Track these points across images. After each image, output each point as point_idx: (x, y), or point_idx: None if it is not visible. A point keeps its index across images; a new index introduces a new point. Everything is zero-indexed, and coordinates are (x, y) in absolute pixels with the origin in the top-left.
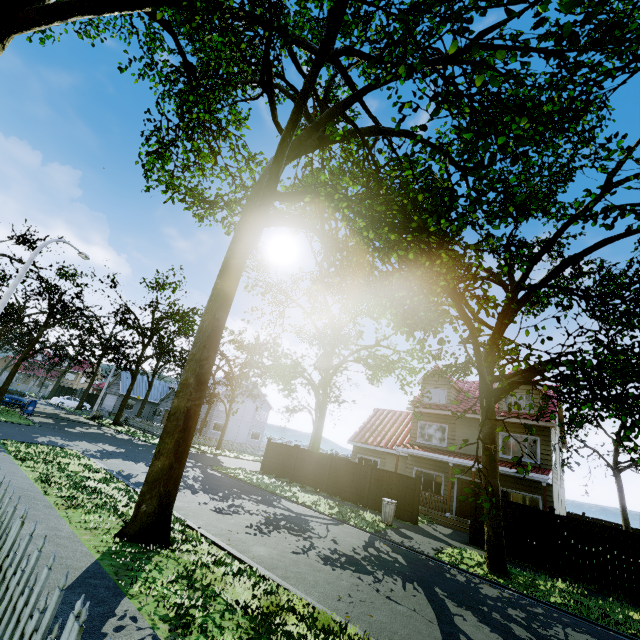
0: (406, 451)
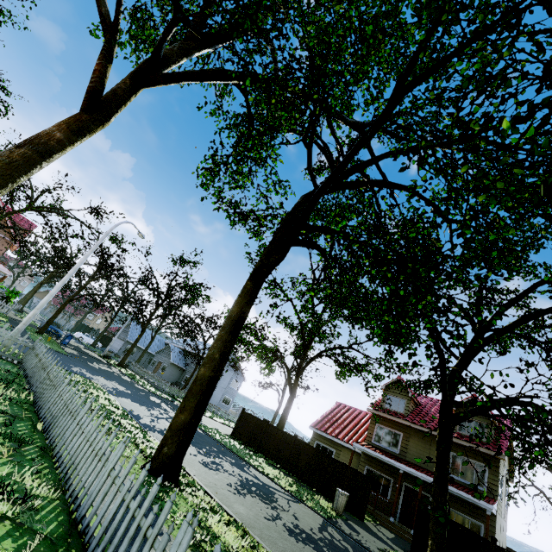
0: (361, 448)
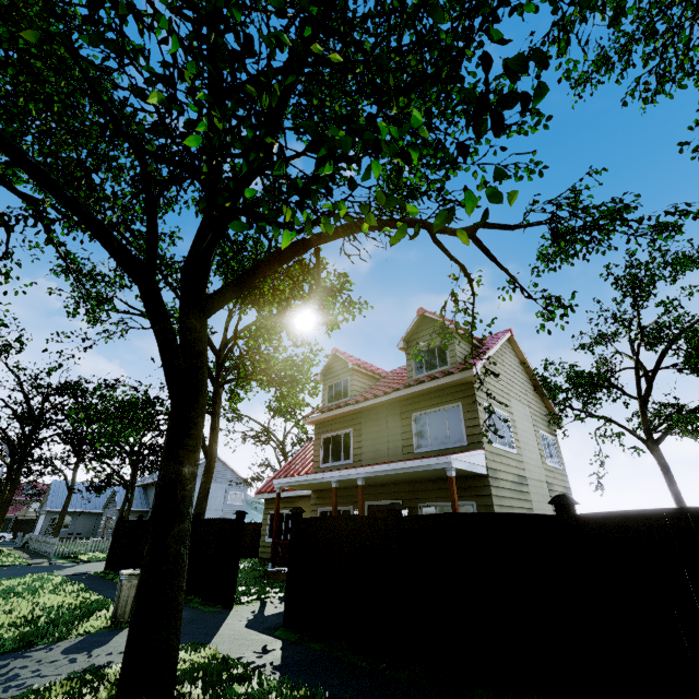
0: (284, 483)
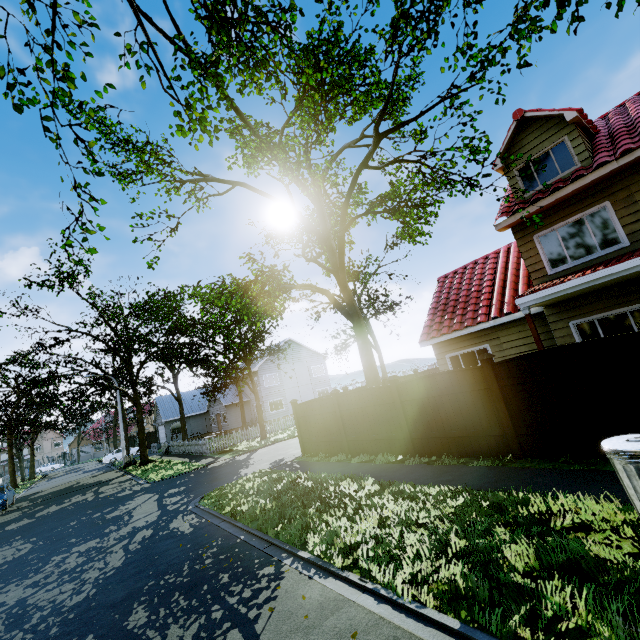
0: (544, 297)
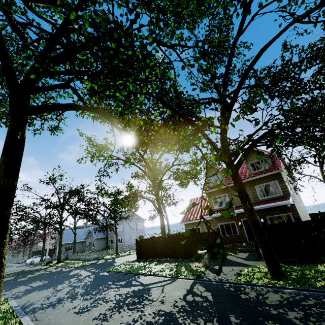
0: (209, 217)
